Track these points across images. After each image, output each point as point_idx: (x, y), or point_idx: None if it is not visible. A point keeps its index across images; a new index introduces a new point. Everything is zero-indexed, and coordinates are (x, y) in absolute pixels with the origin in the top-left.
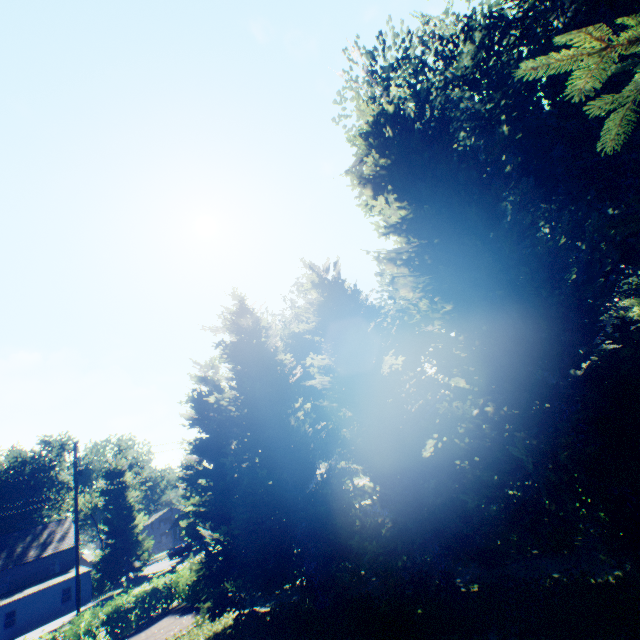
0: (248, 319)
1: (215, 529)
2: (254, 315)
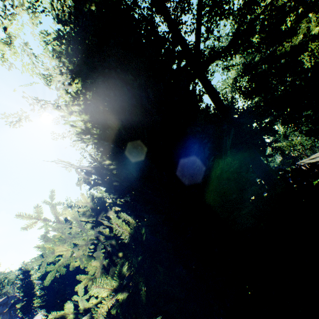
0: (68, 222)
1: (46, 311)
2: (70, 222)
